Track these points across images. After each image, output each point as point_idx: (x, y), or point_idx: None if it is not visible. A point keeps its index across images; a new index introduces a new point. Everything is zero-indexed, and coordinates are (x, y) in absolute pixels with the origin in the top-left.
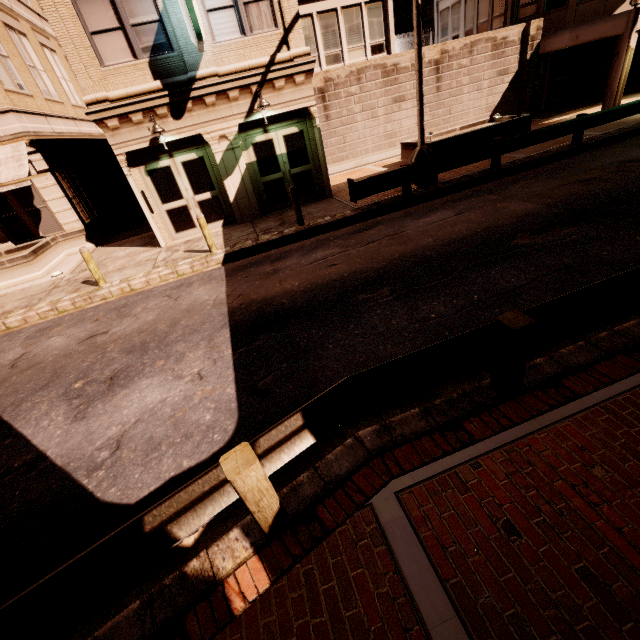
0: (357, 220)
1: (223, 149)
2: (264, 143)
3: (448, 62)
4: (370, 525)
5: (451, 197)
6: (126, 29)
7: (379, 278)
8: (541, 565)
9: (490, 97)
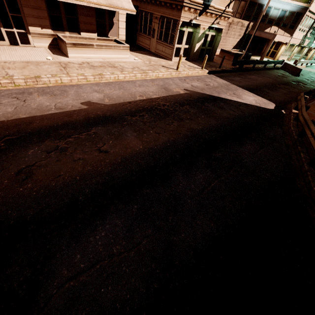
0: (231, 71)
1: (202, 32)
2: (207, 35)
3: (232, 25)
4: None
5: (250, 72)
6: None
7: (261, 86)
8: None
9: (235, 42)
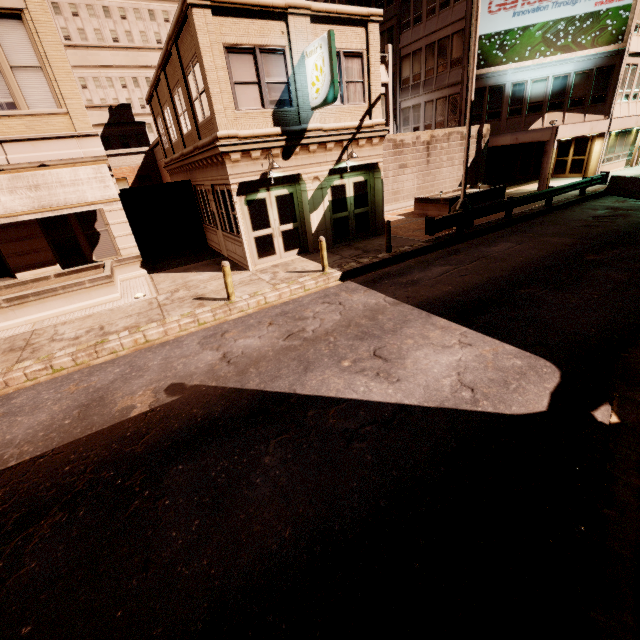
0: (431, 249)
1: (314, 188)
2: (339, 187)
3: (435, 144)
4: None
5: (495, 235)
6: (261, 84)
7: (518, 280)
8: None
9: (459, 172)
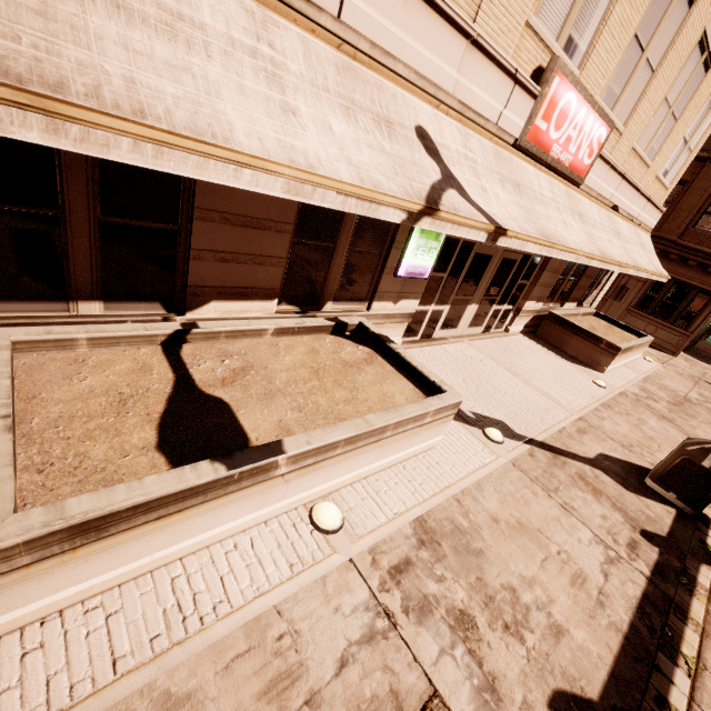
0: None
1: None
2: None
3: None
4: None
5: None
6: None
7: None
8: None
9: None
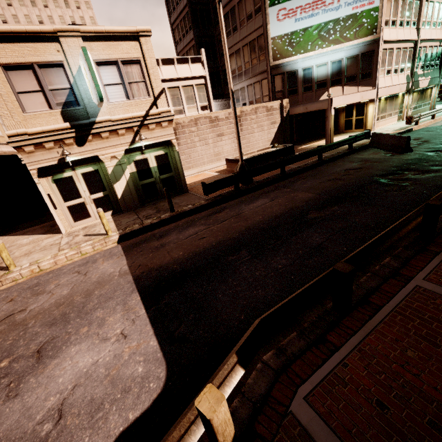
0: (209, 206)
1: (113, 164)
2: (142, 160)
3: (245, 117)
4: (296, 428)
5: (263, 190)
6: (45, 91)
7: (237, 244)
8: (408, 425)
9: (269, 134)
